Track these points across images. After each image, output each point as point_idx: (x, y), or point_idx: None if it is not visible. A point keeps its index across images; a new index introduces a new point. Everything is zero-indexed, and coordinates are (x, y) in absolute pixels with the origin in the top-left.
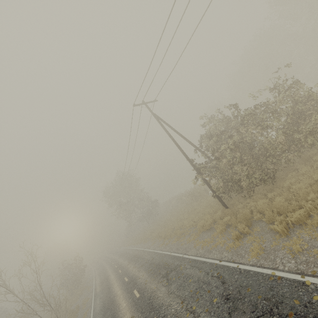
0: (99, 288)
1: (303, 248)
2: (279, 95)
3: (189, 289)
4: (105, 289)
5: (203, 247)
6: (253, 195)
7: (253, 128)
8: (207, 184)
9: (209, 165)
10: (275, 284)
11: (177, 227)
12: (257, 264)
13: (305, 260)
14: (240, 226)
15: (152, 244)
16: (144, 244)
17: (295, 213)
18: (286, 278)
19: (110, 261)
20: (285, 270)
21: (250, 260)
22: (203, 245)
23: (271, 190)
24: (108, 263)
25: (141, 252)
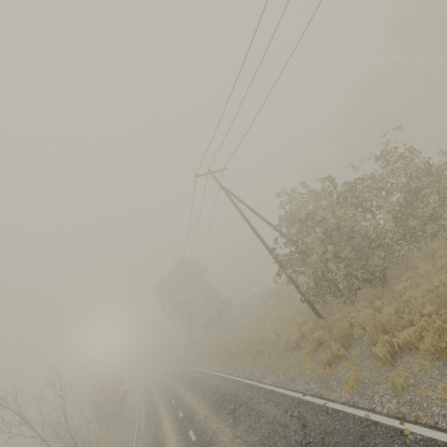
0: (143, 425)
1: (409, 382)
2: (387, 168)
3: (260, 433)
4: (152, 428)
5: (286, 373)
6: (356, 300)
7: (351, 210)
8: (294, 283)
9: (297, 256)
10: (367, 431)
11: (253, 342)
12: (349, 402)
13: (409, 400)
14: (333, 346)
15: (220, 364)
16: (209, 363)
17: (403, 332)
18: (382, 424)
19: (161, 385)
20: (384, 412)
21: (342, 395)
22: (285, 370)
23: (380, 295)
24: (158, 389)
25: (204, 375)
